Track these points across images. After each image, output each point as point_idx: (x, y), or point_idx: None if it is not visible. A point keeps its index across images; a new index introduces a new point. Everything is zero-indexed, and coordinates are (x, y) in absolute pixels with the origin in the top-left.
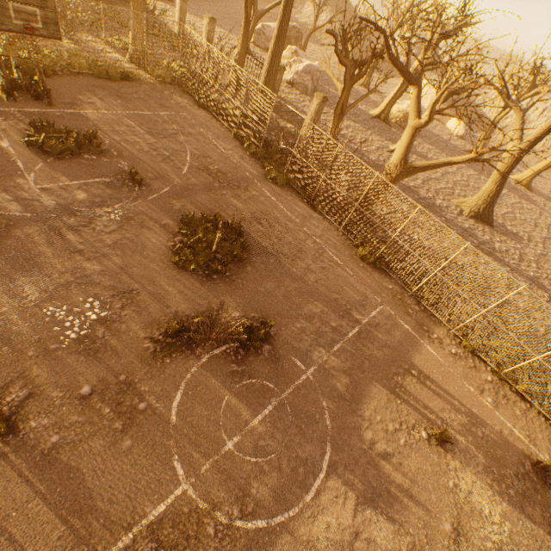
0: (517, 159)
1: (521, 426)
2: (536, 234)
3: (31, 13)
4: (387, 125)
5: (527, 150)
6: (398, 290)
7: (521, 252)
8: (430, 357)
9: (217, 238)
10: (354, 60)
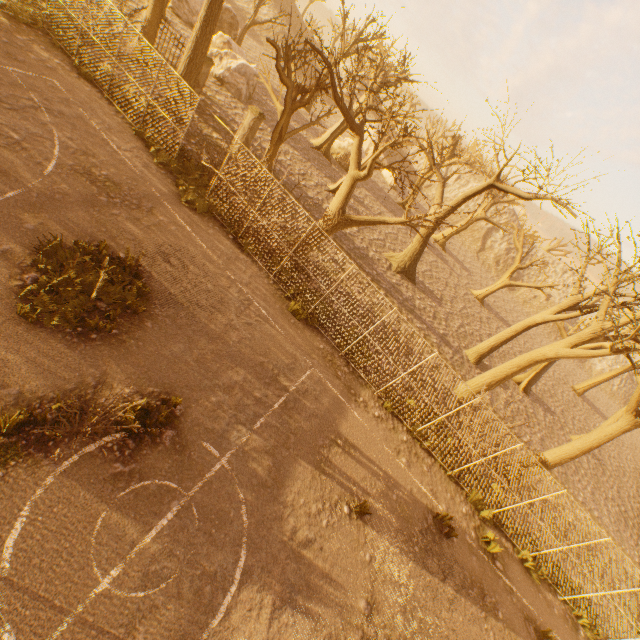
0: (437, 224)
1: (427, 482)
2: (447, 293)
3: None
4: (328, 160)
5: (445, 217)
6: (329, 350)
7: (435, 310)
8: (355, 423)
9: (100, 283)
10: (297, 83)
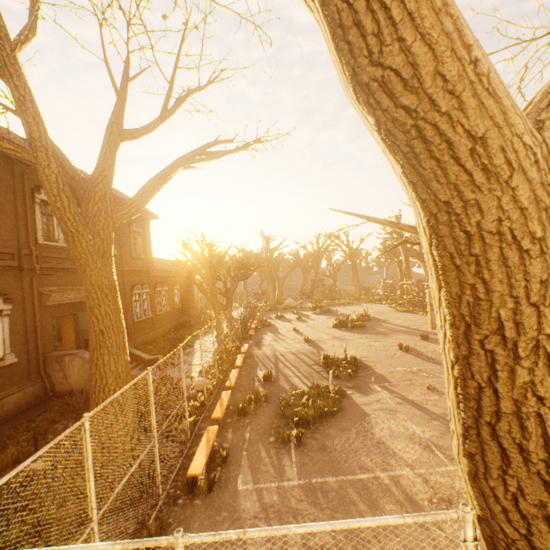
0: None
1: None
2: None
3: (319, 283)
4: None
5: None
6: None
7: None
8: None
9: (354, 312)
10: None
